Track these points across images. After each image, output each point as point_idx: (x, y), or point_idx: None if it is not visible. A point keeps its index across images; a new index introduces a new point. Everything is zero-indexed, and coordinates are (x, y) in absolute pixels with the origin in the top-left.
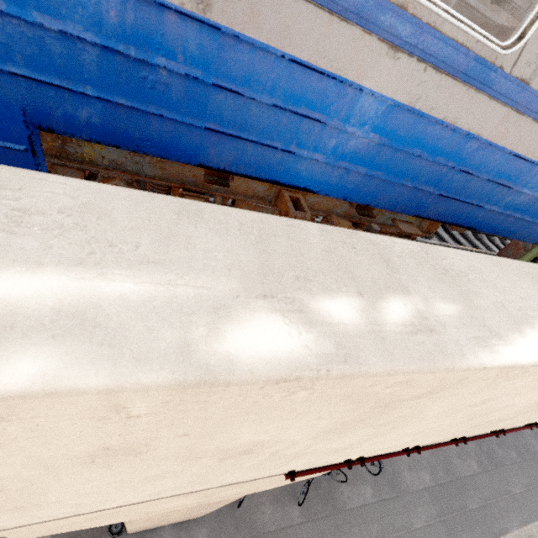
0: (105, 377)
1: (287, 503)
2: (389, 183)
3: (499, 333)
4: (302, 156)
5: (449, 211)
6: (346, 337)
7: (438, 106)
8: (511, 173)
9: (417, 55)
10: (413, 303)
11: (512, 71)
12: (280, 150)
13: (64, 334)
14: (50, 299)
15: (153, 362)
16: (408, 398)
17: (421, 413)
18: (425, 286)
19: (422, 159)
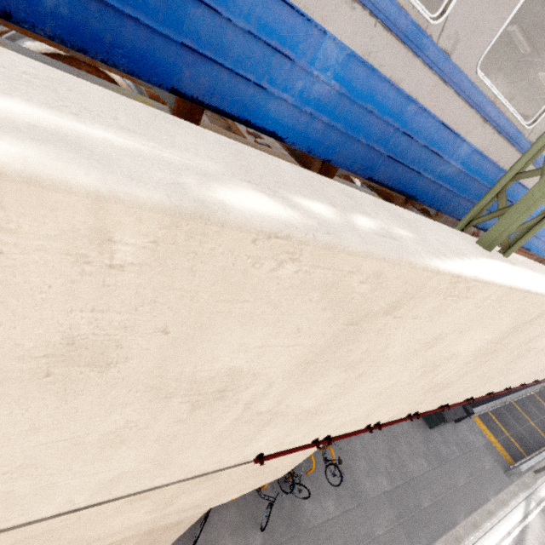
0: (96, 180)
1: (249, 530)
2: (347, 138)
3: (445, 255)
4: (272, 94)
5: (396, 175)
6: (326, 222)
7: (385, 64)
8: (441, 143)
9: (369, 9)
10: (376, 222)
11: (438, 42)
12: (253, 84)
13: (44, 141)
14: (24, 117)
15: (147, 184)
16: (377, 310)
17: (386, 348)
18: (384, 218)
19: (374, 116)
